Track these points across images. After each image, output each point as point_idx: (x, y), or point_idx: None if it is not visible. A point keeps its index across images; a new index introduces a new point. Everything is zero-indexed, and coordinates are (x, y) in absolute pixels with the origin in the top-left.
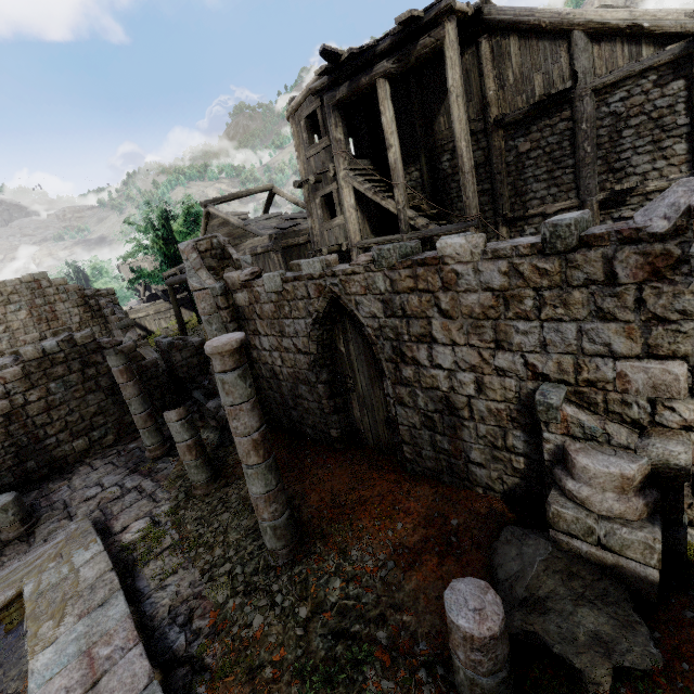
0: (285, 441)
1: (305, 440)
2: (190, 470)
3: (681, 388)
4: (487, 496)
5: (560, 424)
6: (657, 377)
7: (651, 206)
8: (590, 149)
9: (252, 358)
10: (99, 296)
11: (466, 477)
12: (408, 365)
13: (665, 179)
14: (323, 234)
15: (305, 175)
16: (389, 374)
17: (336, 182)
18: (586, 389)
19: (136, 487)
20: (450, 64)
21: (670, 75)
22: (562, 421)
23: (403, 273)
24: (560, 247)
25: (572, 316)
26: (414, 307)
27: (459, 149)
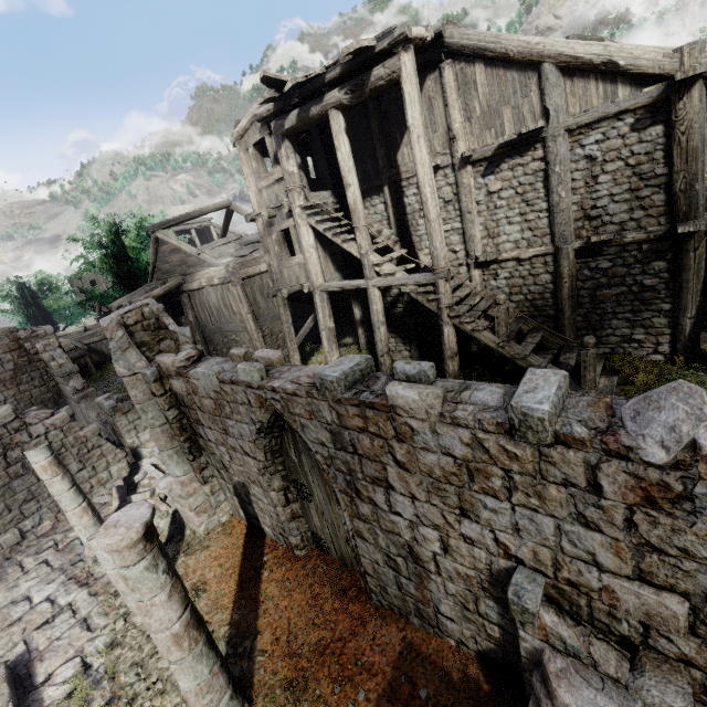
0: (242, 538)
1: (263, 539)
2: (126, 597)
3: (681, 627)
4: (460, 651)
5: (537, 629)
6: (652, 607)
7: (643, 410)
8: (564, 193)
9: (198, 444)
10: (35, 338)
11: (437, 626)
12: (364, 503)
13: (643, 231)
14: (283, 272)
15: (258, 207)
16: (345, 506)
17: (293, 218)
18: (567, 588)
19: (69, 604)
20: (409, 100)
21: (648, 119)
22: (540, 627)
23: (351, 410)
24: (531, 439)
25: (548, 510)
26: (366, 448)
27: (423, 194)
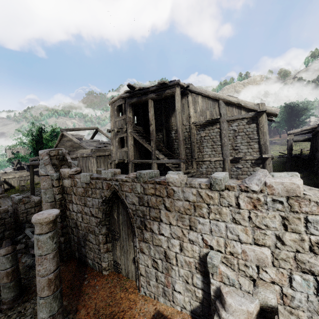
0: (74, 267)
1: (86, 267)
2: (3, 290)
3: (269, 262)
4: (182, 312)
5: (218, 275)
6: (259, 255)
7: (251, 177)
8: (226, 140)
9: (65, 214)
10: None
11: (172, 299)
12: (147, 232)
13: (252, 156)
14: (117, 154)
15: (113, 127)
16: (138, 235)
17: (126, 133)
18: (229, 256)
19: None
20: (177, 101)
21: (251, 121)
22: (219, 274)
23: (150, 186)
24: (217, 188)
25: (222, 219)
26: (153, 203)
27: (178, 131)
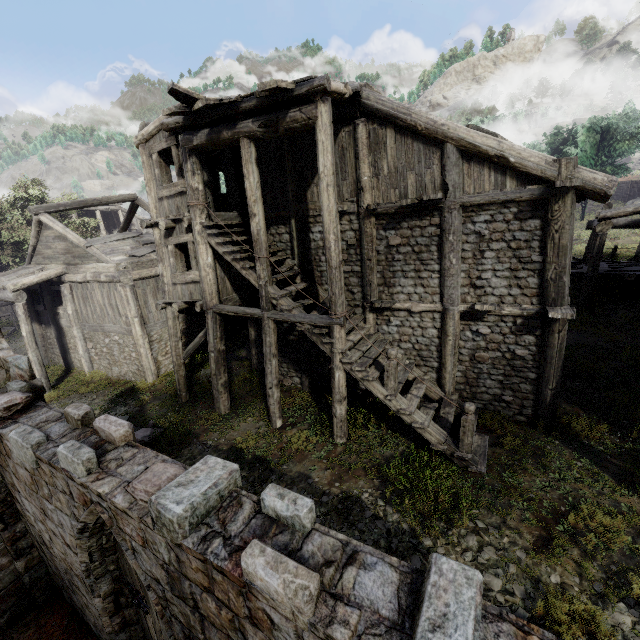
0: (58, 636)
1: (86, 639)
2: None
3: None
4: None
5: None
6: None
7: None
8: (455, 261)
9: (16, 508)
10: None
11: None
12: None
13: (518, 307)
14: (176, 285)
15: (156, 214)
16: None
17: (192, 233)
18: None
19: None
20: (322, 148)
21: (529, 212)
22: None
23: (194, 562)
24: None
25: None
26: (211, 612)
27: (327, 240)
